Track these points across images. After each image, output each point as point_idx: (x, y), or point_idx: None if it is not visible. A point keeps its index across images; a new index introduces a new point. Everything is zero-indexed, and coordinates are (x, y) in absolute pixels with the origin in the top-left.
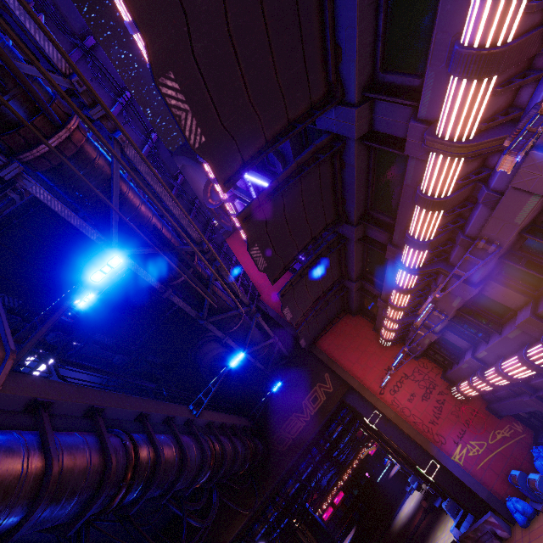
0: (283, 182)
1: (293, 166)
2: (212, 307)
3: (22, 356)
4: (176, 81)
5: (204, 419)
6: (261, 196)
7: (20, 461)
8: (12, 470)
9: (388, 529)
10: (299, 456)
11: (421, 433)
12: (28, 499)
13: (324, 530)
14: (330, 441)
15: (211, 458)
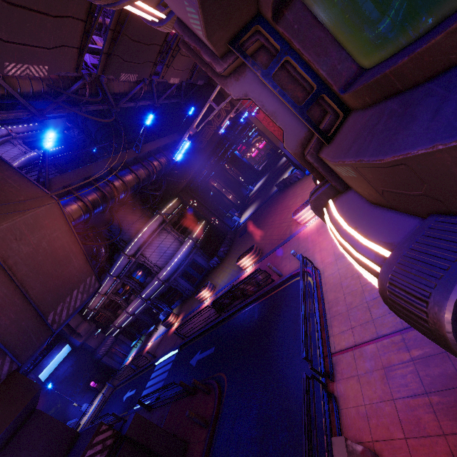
0: (117, 27)
1: (117, 10)
2: (116, 95)
3: (48, 180)
4: (10, 63)
5: (144, 152)
6: (105, 50)
7: (77, 207)
8: (77, 209)
9: (276, 165)
10: (215, 146)
11: (276, 136)
12: (87, 213)
13: (247, 165)
14: (234, 135)
15: (154, 171)
